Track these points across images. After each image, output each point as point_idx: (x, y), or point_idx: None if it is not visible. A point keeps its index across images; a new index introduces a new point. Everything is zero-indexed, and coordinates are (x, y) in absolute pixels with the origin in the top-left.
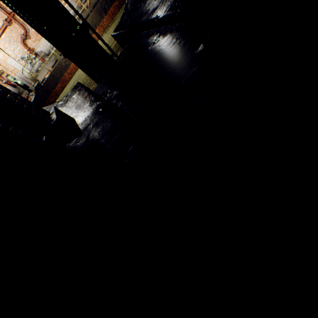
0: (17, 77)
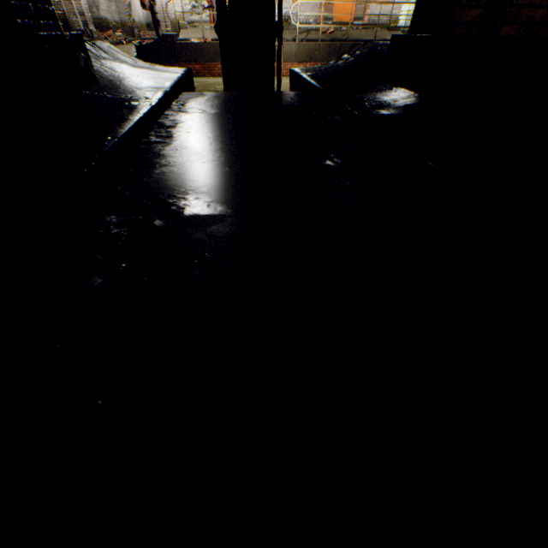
0: (159, 1)
